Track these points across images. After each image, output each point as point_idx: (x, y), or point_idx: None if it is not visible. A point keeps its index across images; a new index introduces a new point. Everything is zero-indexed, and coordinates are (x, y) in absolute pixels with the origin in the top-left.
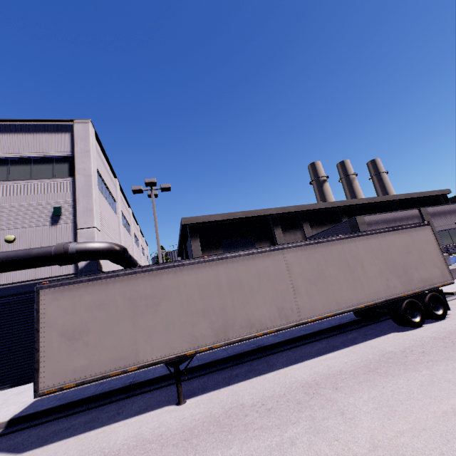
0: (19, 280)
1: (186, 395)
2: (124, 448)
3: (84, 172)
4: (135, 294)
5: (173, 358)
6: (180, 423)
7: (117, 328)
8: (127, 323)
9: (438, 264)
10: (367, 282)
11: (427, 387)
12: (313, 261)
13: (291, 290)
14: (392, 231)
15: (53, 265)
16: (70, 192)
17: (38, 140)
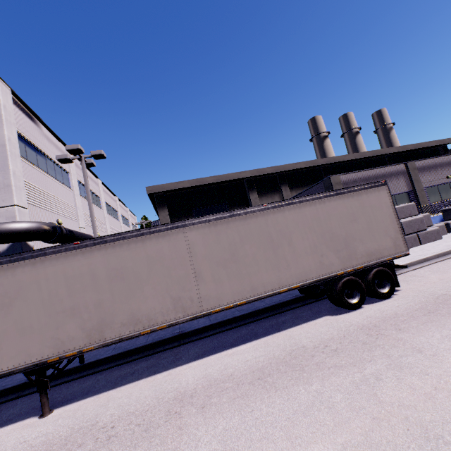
0: None
1: (63, 401)
2: None
3: None
4: None
5: (30, 366)
6: (13, 450)
7: None
8: None
9: (391, 233)
10: (294, 260)
11: (299, 418)
12: (225, 239)
13: (192, 276)
14: (336, 195)
15: None
16: None
17: None
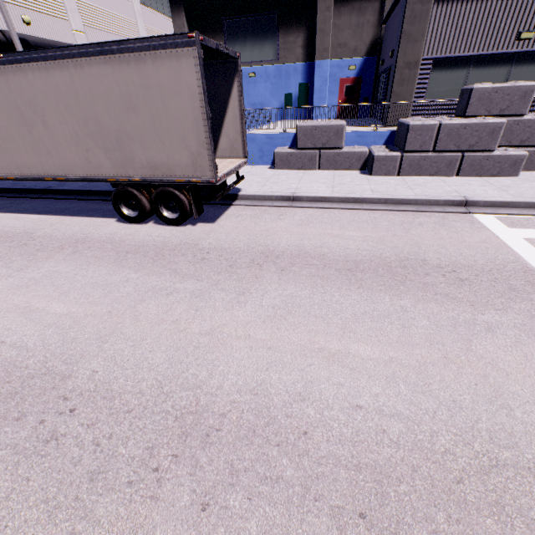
0: None
1: None
2: None
3: None
4: None
5: None
6: None
7: None
8: None
9: (192, 144)
10: (55, 148)
11: None
12: None
13: None
14: (98, 55)
15: None
16: None
17: None
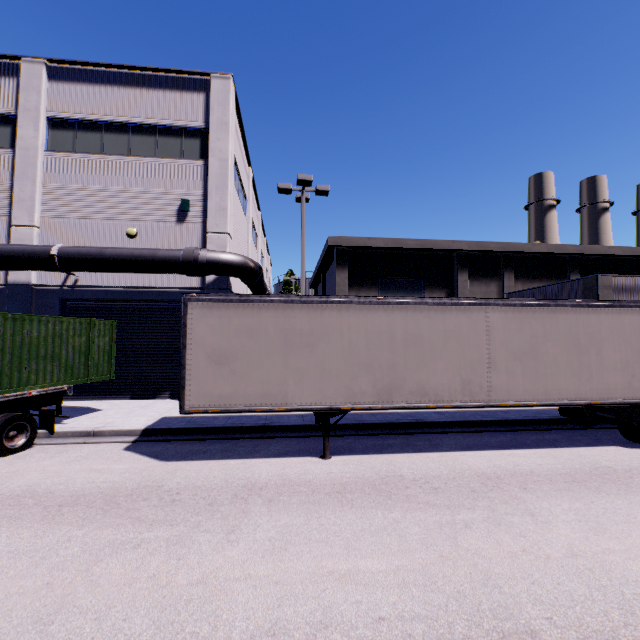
0: (141, 285)
1: (330, 451)
2: (271, 483)
3: (219, 155)
4: (290, 328)
5: (324, 408)
6: (329, 476)
7: (266, 361)
8: (278, 358)
9: None
10: (599, 373)
11: None
12: (527, 330)
13: (485, 361)
14: None
15: (180, 274)
16: (200, 180)
17: (164, 100)
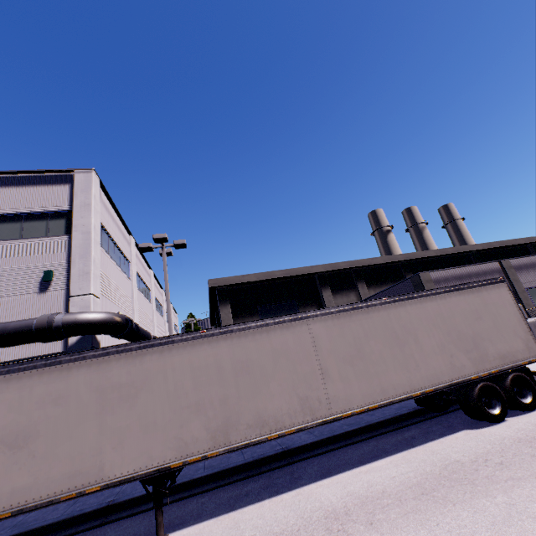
0: None
1: (172, 526)
2: None
3: (83, 229)
4: (106, 383)
5: (151, 472)
6: None
7: (77, 430)
8: (92, 423)
9: (521, 334)
10: (423, 360)
11: (501, 528)
12: (349, 333)
13: (318, 373)
14: (455, 291)
15: (35, 342)
16: (64, 252)
17: (32, 193)
